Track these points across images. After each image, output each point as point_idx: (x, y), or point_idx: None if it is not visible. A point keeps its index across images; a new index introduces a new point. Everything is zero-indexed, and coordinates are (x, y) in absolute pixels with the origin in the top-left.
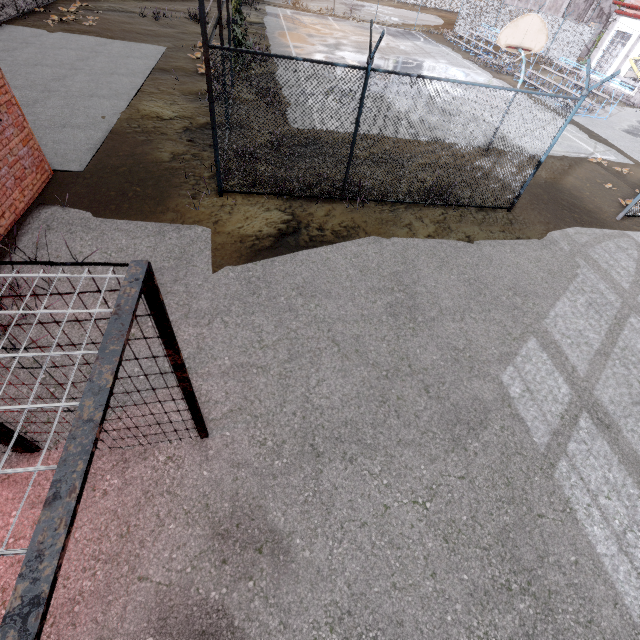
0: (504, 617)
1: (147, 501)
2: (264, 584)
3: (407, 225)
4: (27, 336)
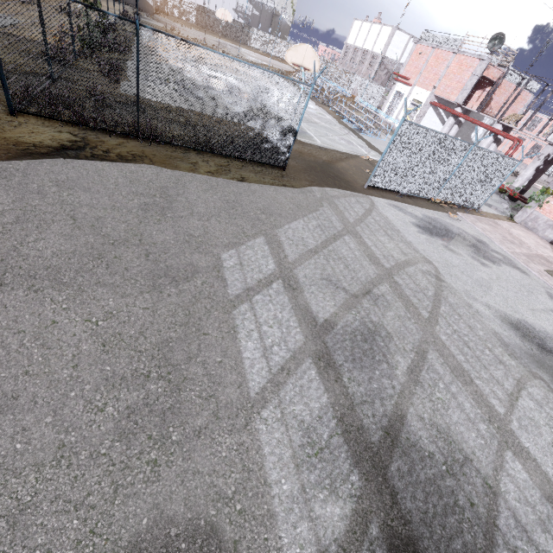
0: (131, 393)
1: None
2: None
3: (193, 163)
4: None
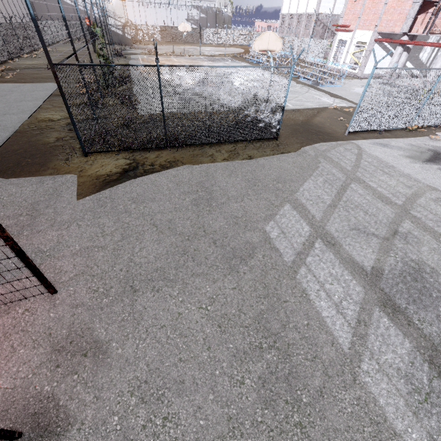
0: (256, 365)
1: (5, 338)
2: (85, 375)
3: (210, 155)
4: None
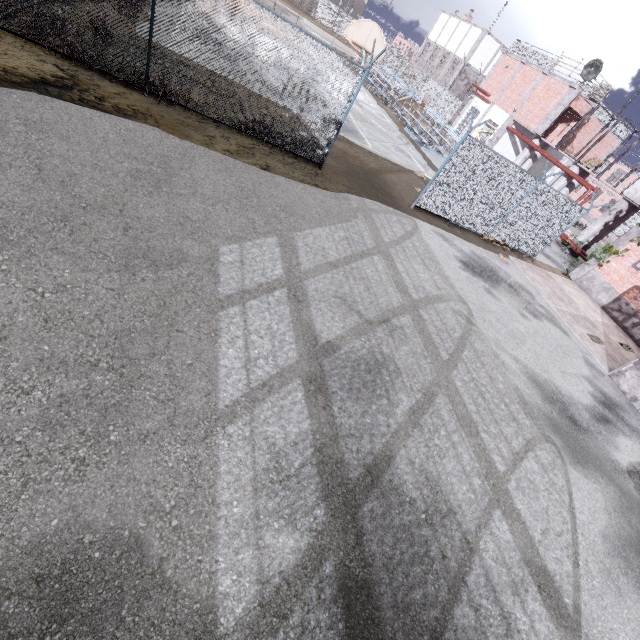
0: (69, 381)
1: None
2: None
3: (209, 136)
4: None
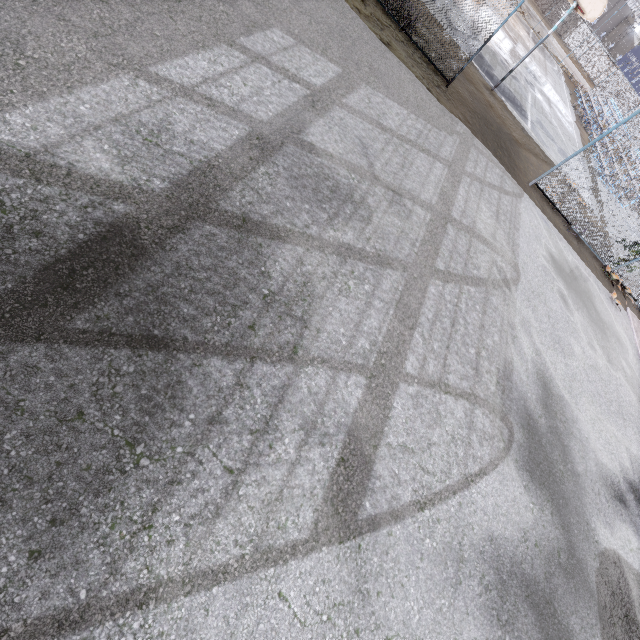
0: None
1: None
2: None
3: None
4: None
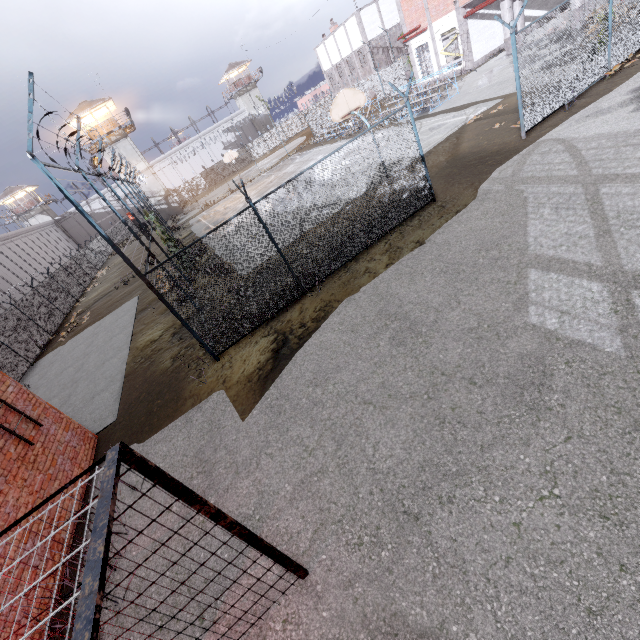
0: None
1: None
2: None
3: (365, 271)
4: (44, 560)
